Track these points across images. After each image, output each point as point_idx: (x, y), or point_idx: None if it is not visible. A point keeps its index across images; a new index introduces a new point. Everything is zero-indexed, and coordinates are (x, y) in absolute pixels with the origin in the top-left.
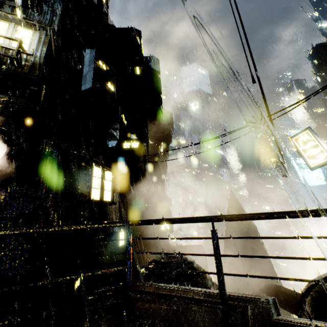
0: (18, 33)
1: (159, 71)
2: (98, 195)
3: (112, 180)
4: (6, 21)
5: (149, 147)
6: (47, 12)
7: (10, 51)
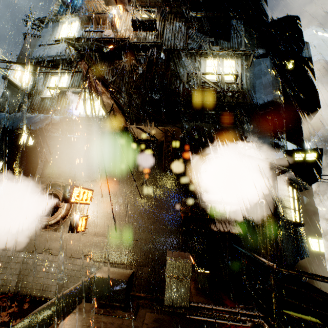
0: (225, 66)
1: (310, 57)
2: (293, 216)
3: (296, 198)
4: (215, 58)
5: None
6: (234, 36)
7: (224, 85)
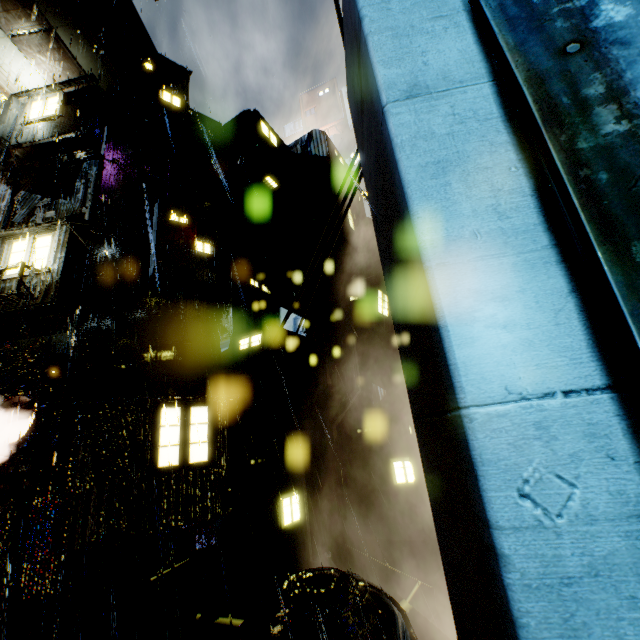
0: (38, 247)
1: (327, 155)
2: (175, 457)
3: (210, 421)
4: (26, 237)
5: (350, 310)
6: (80, 189)
7: (27, 279)
